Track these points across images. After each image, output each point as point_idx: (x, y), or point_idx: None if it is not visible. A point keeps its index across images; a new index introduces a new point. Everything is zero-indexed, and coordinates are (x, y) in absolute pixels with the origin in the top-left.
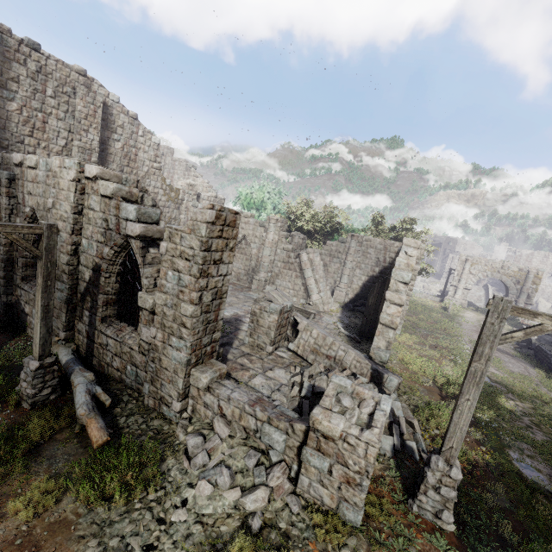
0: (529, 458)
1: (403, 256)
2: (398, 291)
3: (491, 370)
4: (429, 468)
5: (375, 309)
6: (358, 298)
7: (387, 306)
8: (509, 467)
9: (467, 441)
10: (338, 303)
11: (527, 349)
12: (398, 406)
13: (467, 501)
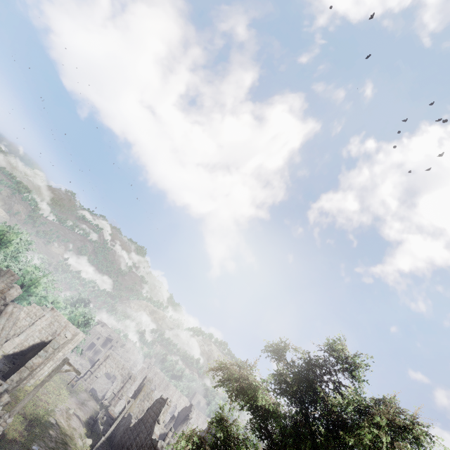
0: (39, 446)
1: (63, 335)
2: (47, 352)
3: (61, 420)
4: (0, 418)
5: (28, 361)
6: (21, 354)
7: (36, 358)
8: (28, 444)
9: (19, 434)
10: (3, 351)
11: (92, 420)
12: (0, 408)
13: (1, 444)
